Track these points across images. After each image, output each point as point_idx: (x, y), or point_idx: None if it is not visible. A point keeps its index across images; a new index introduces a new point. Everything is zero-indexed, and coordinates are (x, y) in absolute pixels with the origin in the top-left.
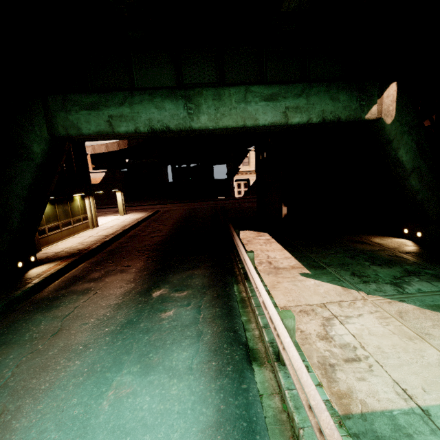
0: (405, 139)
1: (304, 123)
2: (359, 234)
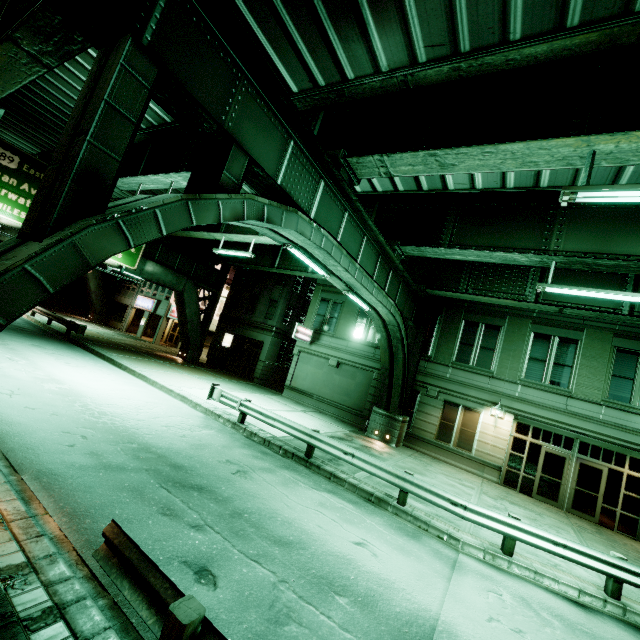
0: (94, 280)
1: None
2: (70, 314)
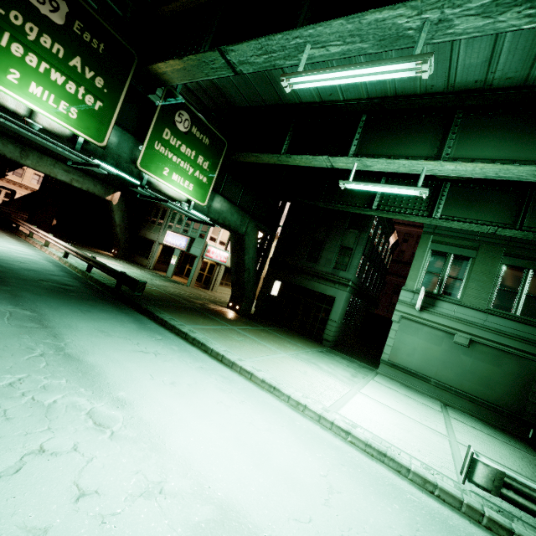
0: (119, 213)
1: (79, 188)
2: (93, 248)
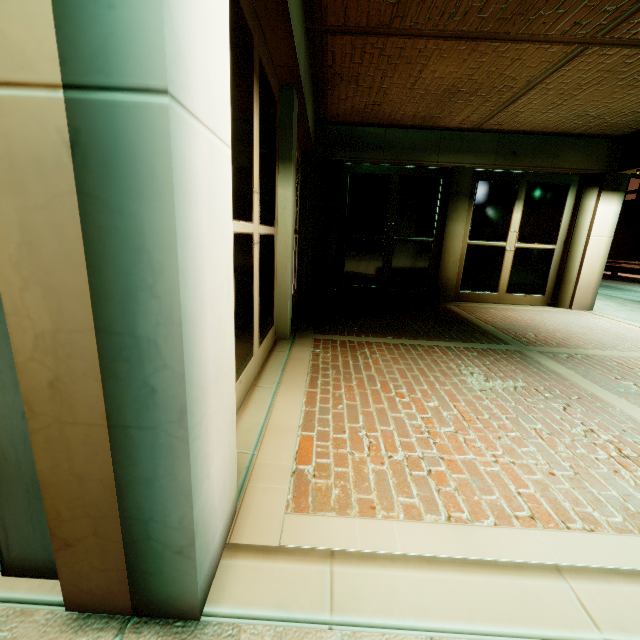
0: None
1: None
2: None
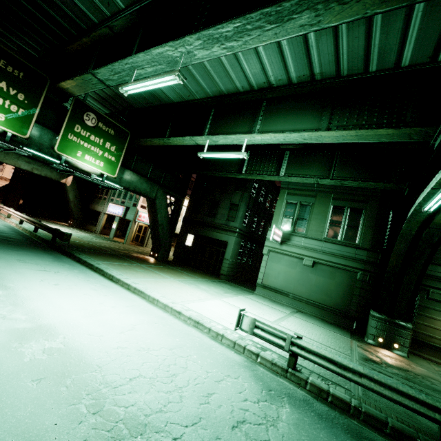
0: (72, 192)
1: (39, 174)
2: (53, 220)
